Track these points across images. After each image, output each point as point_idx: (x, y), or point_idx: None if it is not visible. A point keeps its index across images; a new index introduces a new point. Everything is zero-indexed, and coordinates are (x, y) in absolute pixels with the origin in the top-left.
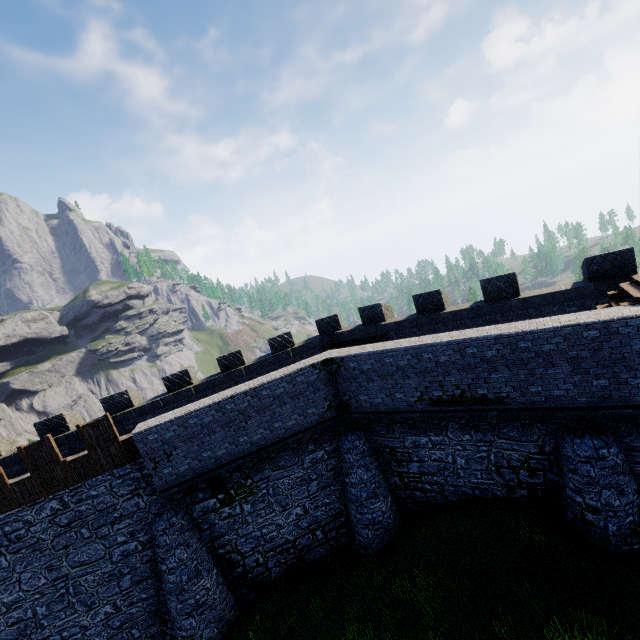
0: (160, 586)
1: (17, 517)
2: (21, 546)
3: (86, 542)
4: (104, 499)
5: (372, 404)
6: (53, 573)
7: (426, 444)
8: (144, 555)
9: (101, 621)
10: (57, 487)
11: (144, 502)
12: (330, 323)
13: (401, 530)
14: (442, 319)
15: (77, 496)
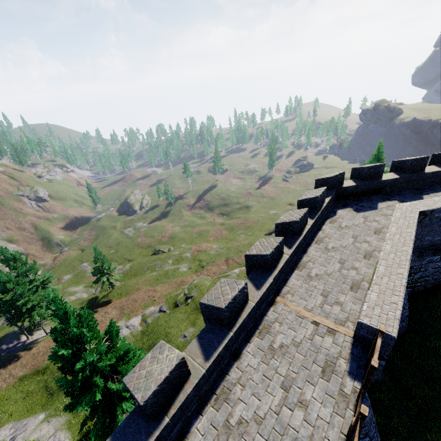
0: None
1: None
2: None
3: None
4: None
5: (431, 241)
6: None
7: (436, 260)
8: None
9: None
10: None
11: None
12: (339, 179)
13: (410, 314)
14: (425, 177)
15: None
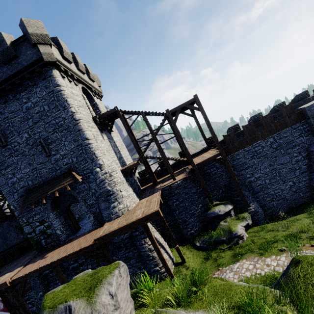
0: (313, 174)
1: (259, 144)
2: (260, 156)
3: (282, 155)
4: (288, 138)
5: None
6: (271, 167)
7: None
8: (304, 162)
9: (288, 188)
10: (272, 133)
11: (303, 139)
12: None
13: None
14: None
15: (279, 137)
